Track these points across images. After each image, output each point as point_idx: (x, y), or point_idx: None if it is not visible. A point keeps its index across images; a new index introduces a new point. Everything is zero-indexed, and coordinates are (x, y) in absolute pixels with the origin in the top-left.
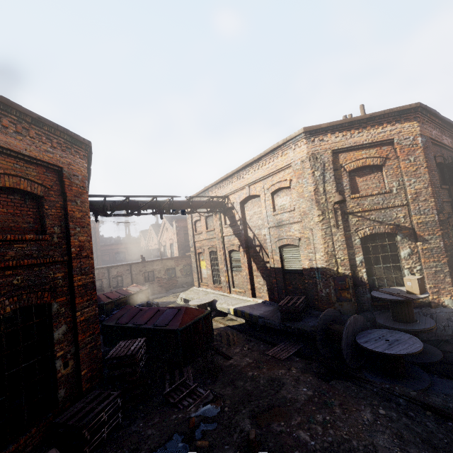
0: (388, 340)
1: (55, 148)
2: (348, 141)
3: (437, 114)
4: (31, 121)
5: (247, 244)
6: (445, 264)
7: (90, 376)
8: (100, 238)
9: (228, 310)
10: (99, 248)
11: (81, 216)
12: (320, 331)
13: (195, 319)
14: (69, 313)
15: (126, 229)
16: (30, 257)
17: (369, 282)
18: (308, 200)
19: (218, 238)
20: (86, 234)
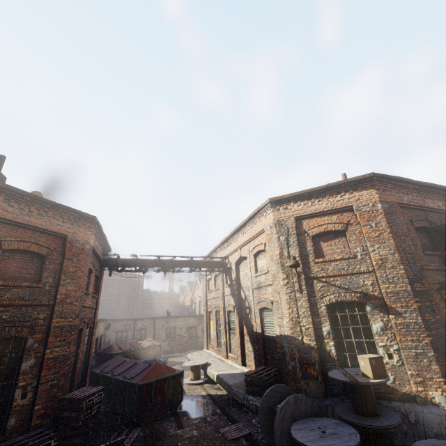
0: (325, 432)
1: (65, 223)
2: (309, 209)
3: (405, 180)
4: (51, 207)
5: (240, 305)
6: (428, 345)
7: (43, 413)
8: (147, 292)
9: (213, 376)
10: (140, 301)
11: (74, 270)
12: (264, 409)
13: (161, 377)
14: (41, 349)
15: (169, 284)
16: (22, 299)
17: (340, 359)
18: (276, 263)
19: (220, 298)
20: (75, 285)
